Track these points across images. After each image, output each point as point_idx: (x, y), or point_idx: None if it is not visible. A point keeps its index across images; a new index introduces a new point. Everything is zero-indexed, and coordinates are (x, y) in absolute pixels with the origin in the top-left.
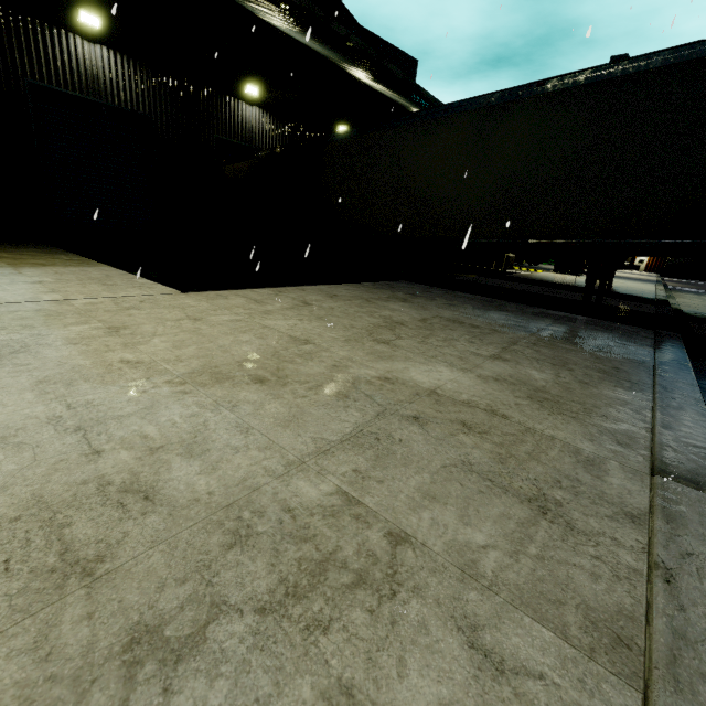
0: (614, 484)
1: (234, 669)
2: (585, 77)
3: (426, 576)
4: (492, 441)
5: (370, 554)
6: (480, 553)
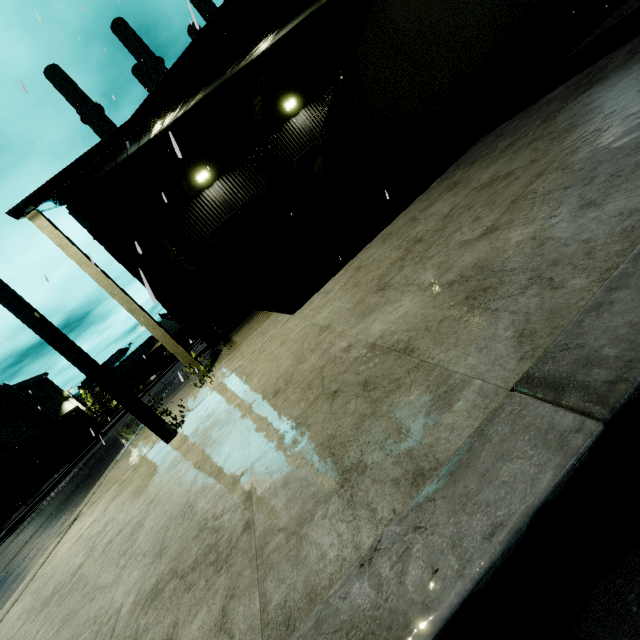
0: (443, 425)
1: (161, 606)
2: None
3: (239, 556)
4: (371, 399)
5: (230, 540)
6: (274, 535)
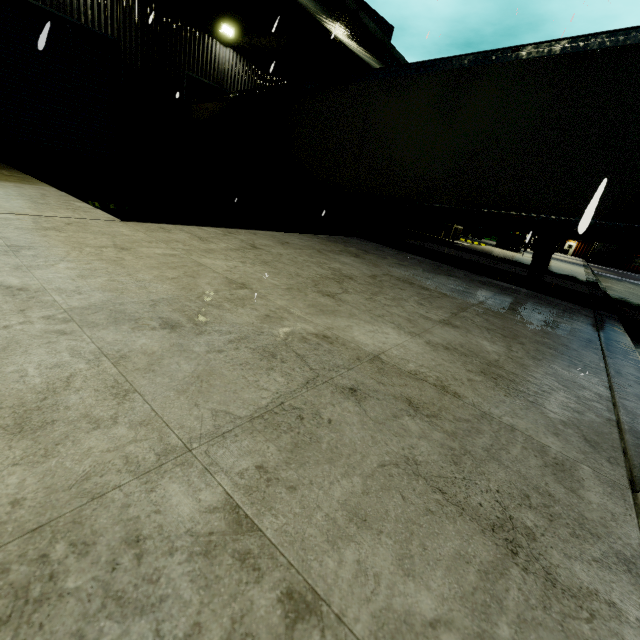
0: (594, 503)
1: None
2: (561, 47)
3: None
4: (443, 429)
5: None
6: (427, 638)
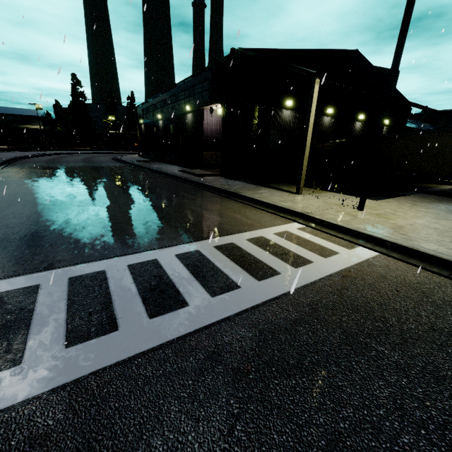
0: None
1: None
2: None
3: None
4: None
5: None
6: None
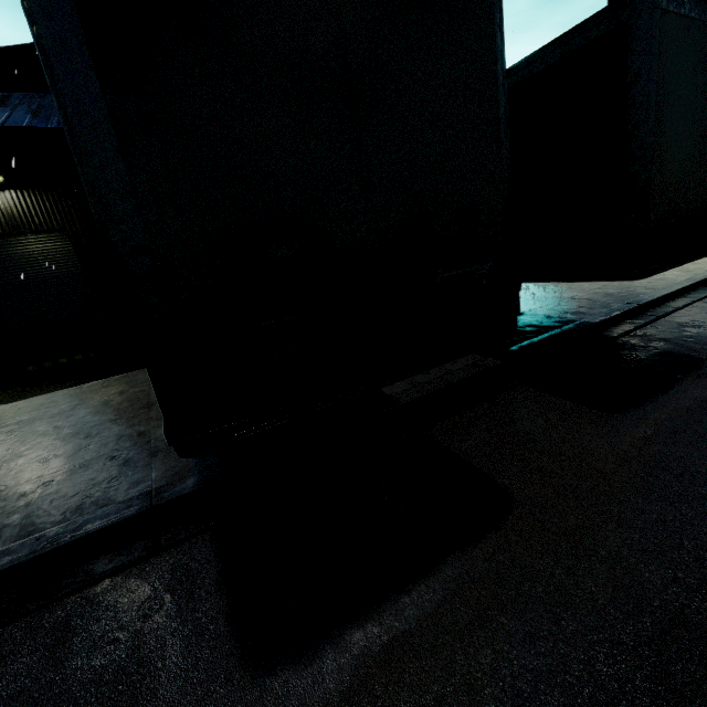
0: None
1: None
2: None
3: None
4: None
5: None
6: None
